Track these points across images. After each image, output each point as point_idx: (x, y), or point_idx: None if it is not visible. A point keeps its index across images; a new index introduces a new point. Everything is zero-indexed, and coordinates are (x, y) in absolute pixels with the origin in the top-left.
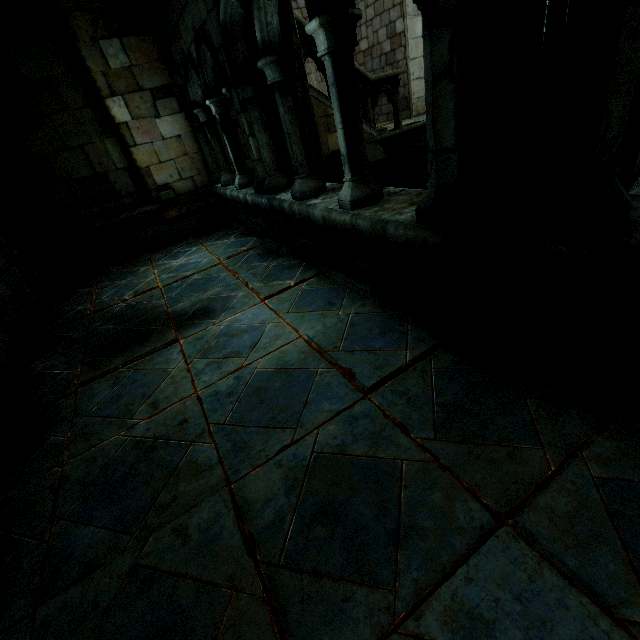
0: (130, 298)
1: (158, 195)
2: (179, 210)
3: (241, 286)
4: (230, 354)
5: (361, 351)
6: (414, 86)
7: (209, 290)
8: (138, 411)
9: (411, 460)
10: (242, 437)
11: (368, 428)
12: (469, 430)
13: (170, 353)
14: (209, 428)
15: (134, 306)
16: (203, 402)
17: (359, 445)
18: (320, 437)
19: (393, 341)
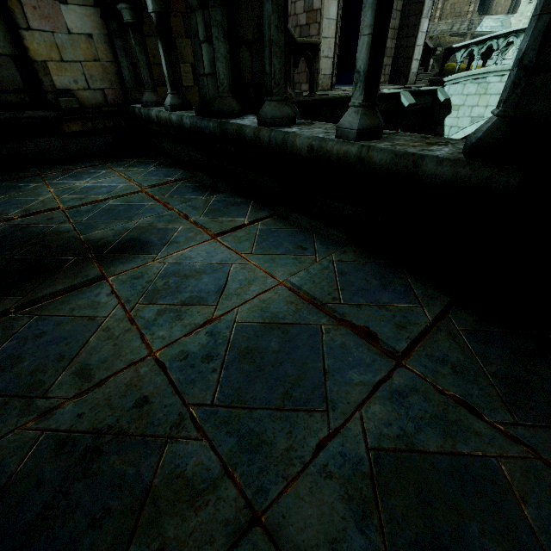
0: (17, 217)
1: (56, 100)
2: (83, 125)
3: (179, 218)
4: (190, 300)
5: (369, 305)
6: (323, 63)
7: (135, 219)
8: (55, 384)
9: (506, 456)
10: (250, 427)
11: (426, 408)
12: (548, 409)
13: (95, 294)
14: (190, 412)
15: (25, 228)
16: (168, 369)
17: (427, 435)
18: (368, 424)
19: (400, 295)
